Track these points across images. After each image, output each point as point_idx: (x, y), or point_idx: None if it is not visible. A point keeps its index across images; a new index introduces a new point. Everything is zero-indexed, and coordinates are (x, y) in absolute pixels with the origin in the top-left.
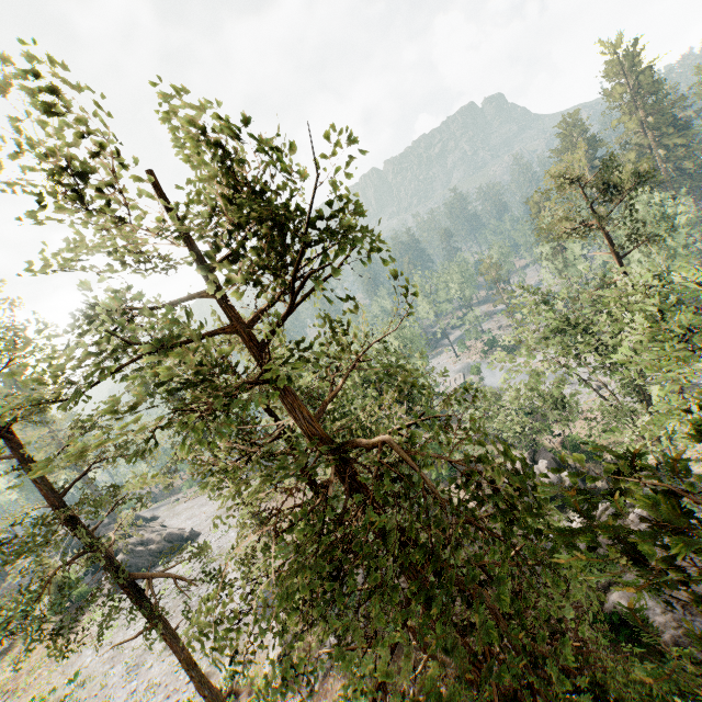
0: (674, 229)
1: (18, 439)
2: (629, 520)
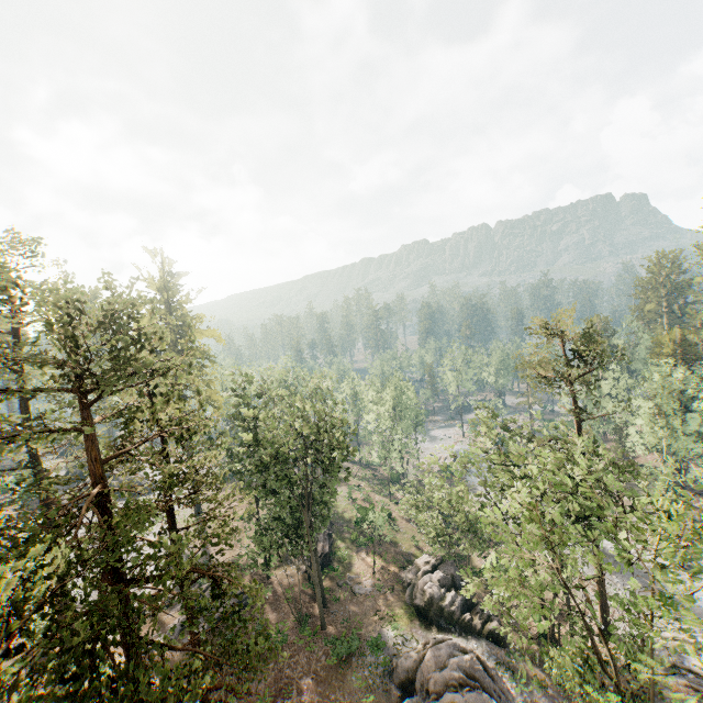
0: (697, 411)
1: (23, 371)
2: (449, 661)
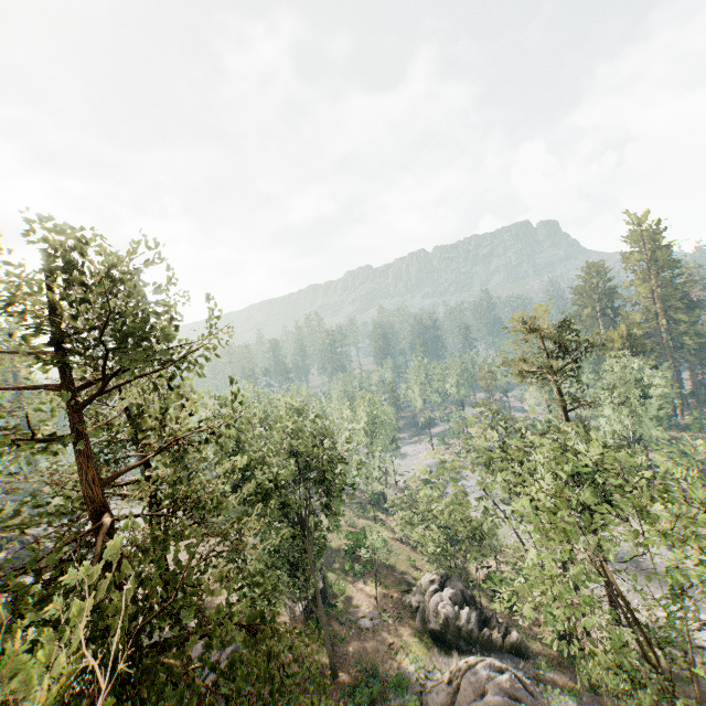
0: (651, 397)
1: None
2: (489, 685)
